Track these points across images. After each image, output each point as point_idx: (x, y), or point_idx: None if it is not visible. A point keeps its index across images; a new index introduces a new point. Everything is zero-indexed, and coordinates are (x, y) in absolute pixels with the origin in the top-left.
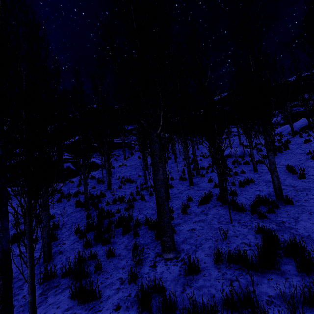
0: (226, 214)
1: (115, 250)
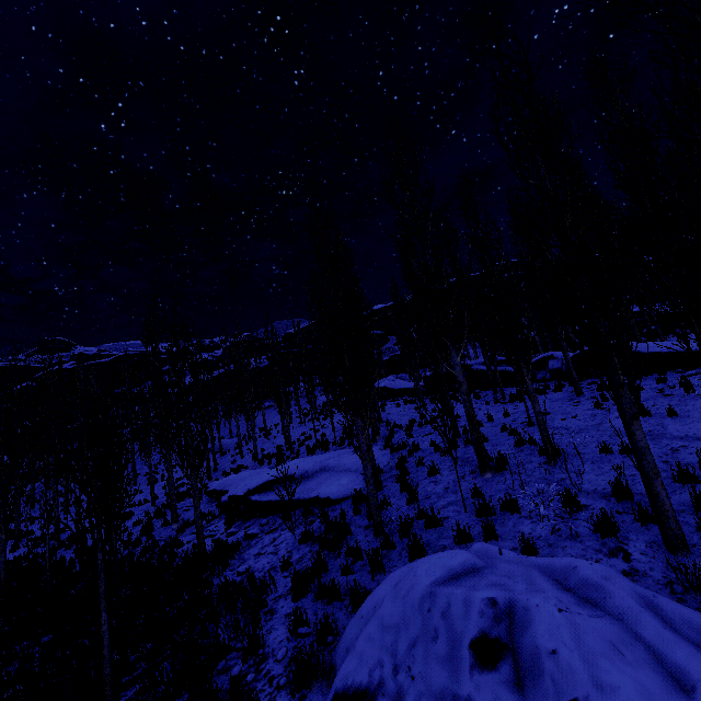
0: None
1: None
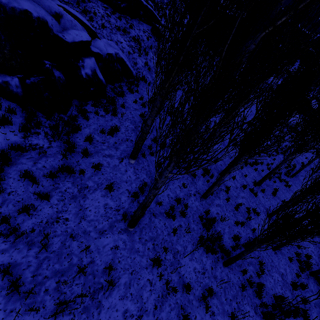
0: None
1: None
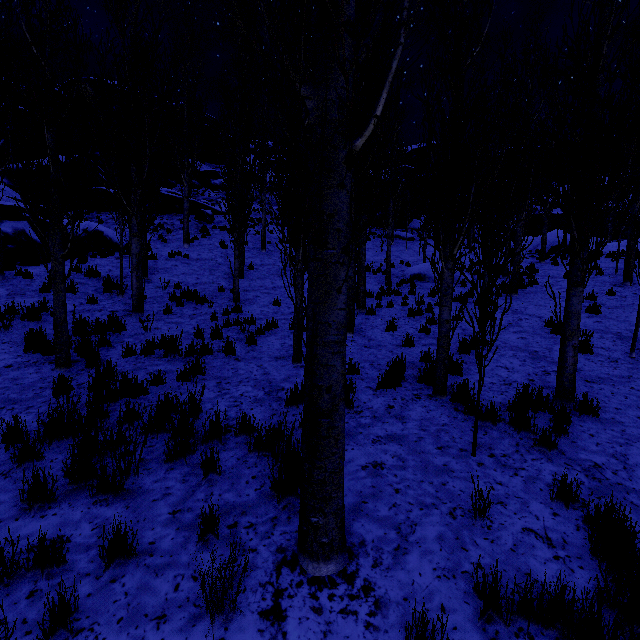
0: (453, 425)
1: (137, 528)
